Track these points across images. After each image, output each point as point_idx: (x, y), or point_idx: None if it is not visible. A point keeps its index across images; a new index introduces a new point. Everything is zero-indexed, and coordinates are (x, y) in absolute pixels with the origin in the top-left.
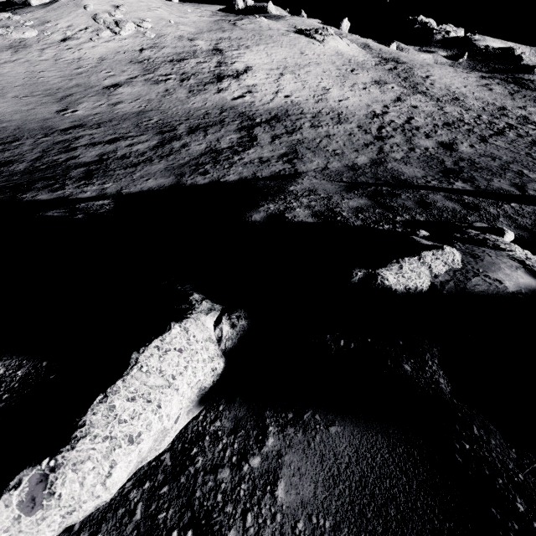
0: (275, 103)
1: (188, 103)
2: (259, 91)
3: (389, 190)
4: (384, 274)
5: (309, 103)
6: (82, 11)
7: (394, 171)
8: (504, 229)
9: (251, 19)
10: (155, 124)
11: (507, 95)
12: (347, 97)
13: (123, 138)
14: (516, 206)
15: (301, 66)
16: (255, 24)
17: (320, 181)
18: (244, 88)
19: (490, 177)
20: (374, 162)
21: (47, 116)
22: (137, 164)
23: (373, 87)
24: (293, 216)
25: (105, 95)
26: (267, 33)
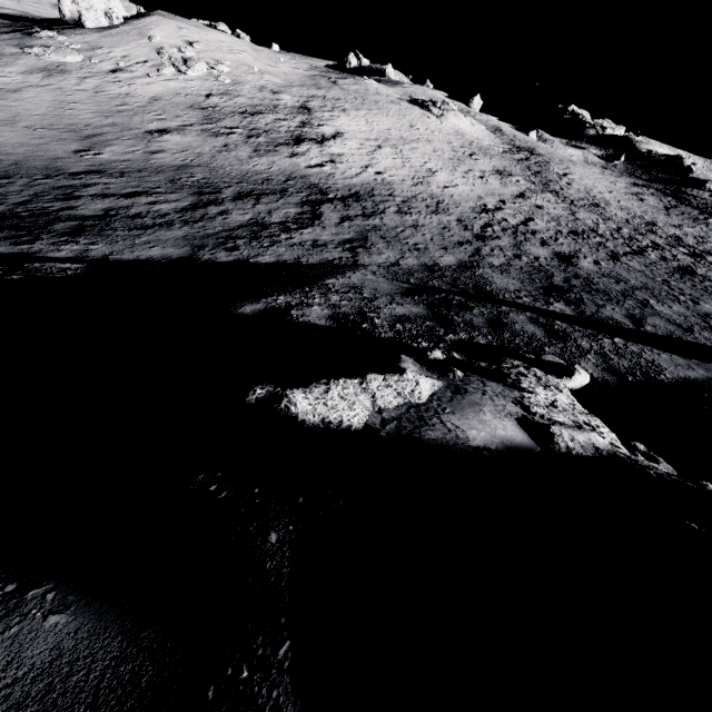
0: (360, 179)
1: (248, 164)
2: (344, 162)
3: (462, 301)
4: (294, 396)
5: (405, 184)
6: (145, 42)
7: (481, 279)
8: (575, 367)
9: (357, 80)
10: (196, 182)
11: (661, 208)
12: (455, 184)
13: (147, 193)
14: (620, 342)
15: (407, 141)
16: (360, 86)
17: (377, 278)
18: (327, 156)
19: (603, 303)
20: (462, 265)
21: (60, 155)
22: (150, 227)
23: (492, 177)
24: (301, 314)
25: (145, 141)
26: (373, 97)
